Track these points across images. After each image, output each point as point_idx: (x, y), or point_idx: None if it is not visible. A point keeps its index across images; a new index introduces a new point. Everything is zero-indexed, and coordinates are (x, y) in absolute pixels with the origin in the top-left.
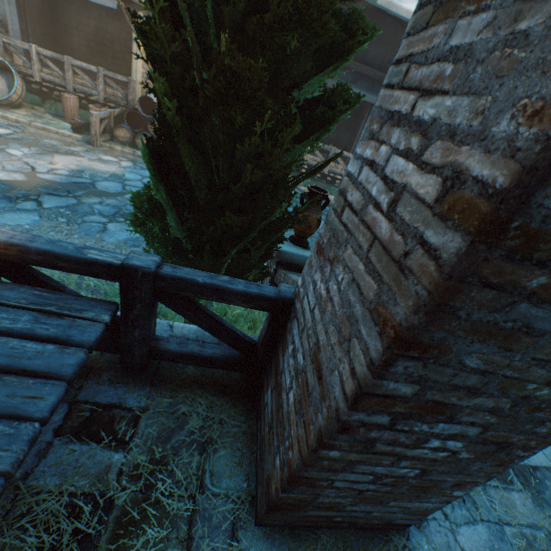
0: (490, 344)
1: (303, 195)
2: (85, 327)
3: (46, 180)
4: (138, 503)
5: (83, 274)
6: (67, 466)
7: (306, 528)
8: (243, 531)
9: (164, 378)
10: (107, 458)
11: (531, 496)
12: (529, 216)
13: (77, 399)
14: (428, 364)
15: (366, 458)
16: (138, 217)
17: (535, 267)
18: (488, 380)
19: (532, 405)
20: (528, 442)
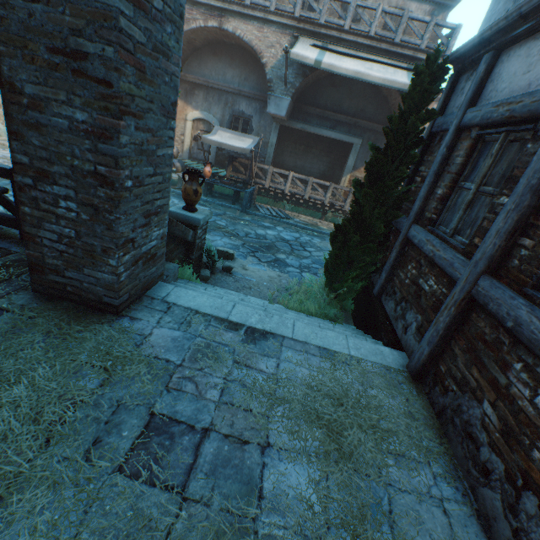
0: (35, 132)
1: (183, 173)
2: None
3: None
4: None
5: None
6: None
7: (60, 300)
8: (24, 291)
9: None
10: None
11: (245, 338)
12: (5, 78)
13: None
14: (23, 144)
15: (43, 216)
16: None
17: (21, 95)
18: (50, 154)
19: (81, 173)
20: (105, 206)
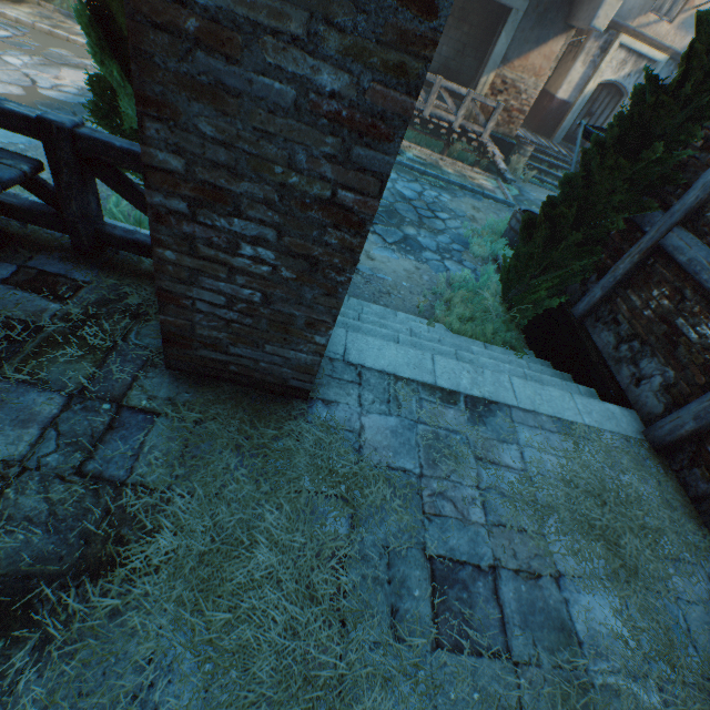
0: (207, 106)
1: None
2: (2, 169)
3: (49, 97)
4: (65, 334)
5: (6, 127)
6: (9, 302)
7: (213, 380)
8: (153, 369)
9: (116, 267)
10: (45, 305)
11: (470, 416)
12: None
13: (27, 265)
14: (173, 129)
15: (202, 267)
16: (100, 107)
17: (180, 7)
18: (237, 158)
19: (299, 200)
20: (332, 259)
